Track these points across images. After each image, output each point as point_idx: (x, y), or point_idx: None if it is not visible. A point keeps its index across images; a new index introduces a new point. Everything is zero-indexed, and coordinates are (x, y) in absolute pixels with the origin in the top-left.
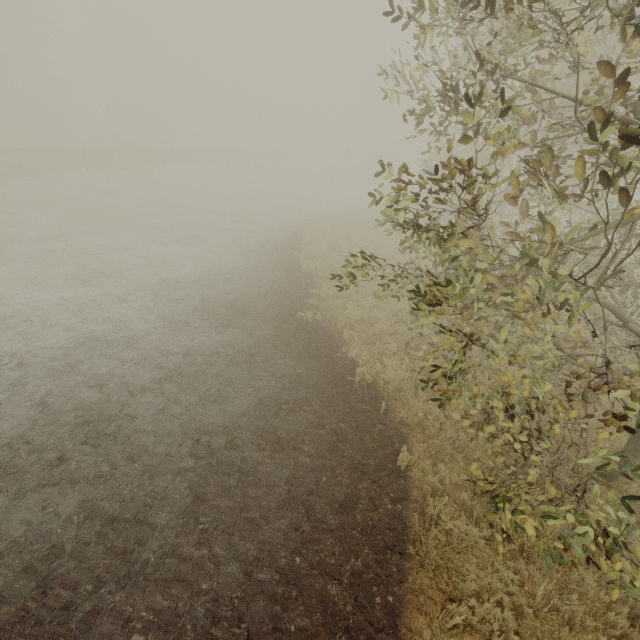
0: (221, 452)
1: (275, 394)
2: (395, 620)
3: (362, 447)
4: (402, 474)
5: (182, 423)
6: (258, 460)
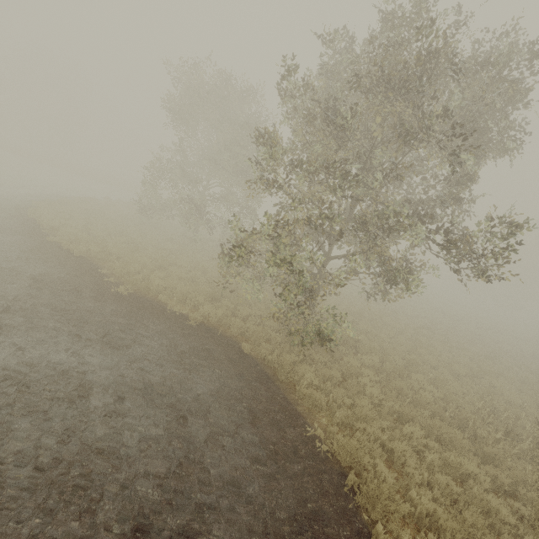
0: (160, 386)
1: (155, 345)
2: (287, 400)
3: (225, 352)
4: (249, 356)
5: (111, 384)
6: (185, 379)
